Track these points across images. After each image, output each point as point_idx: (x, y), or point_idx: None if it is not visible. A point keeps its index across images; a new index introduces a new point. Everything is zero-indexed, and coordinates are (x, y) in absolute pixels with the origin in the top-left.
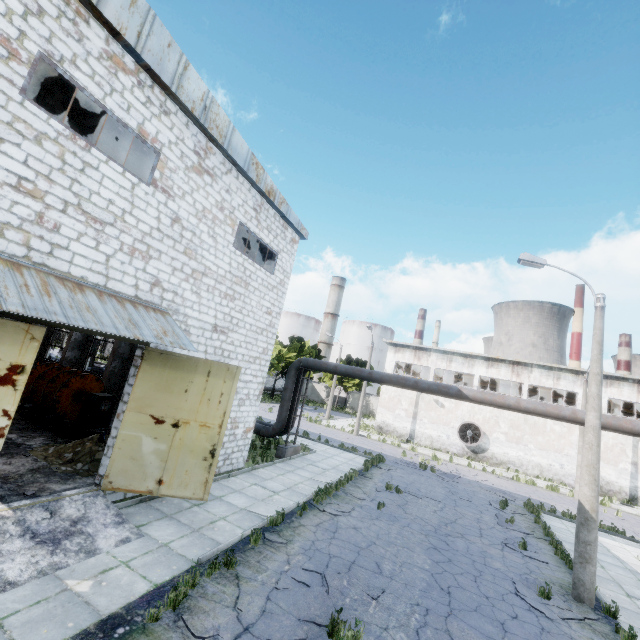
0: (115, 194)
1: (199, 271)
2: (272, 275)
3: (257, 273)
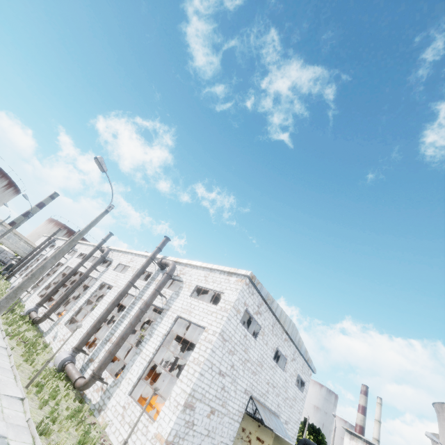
0: (278, 377)
1: (286, 397)
2: (302, 393)
3: (299, 393)
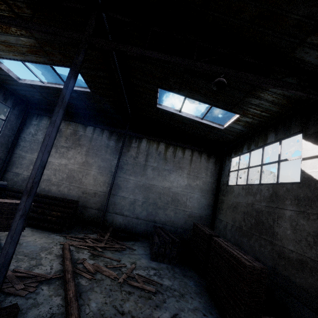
0: None
1: None
2: None
3: None
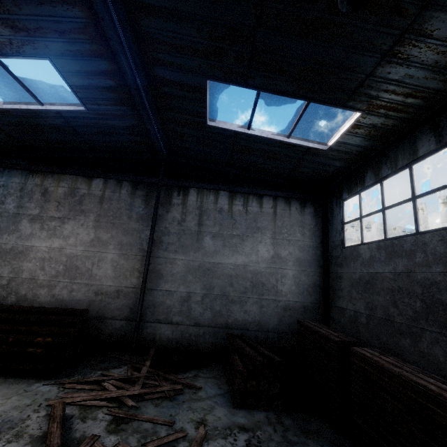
0: None
1: None
2: None
3: None
